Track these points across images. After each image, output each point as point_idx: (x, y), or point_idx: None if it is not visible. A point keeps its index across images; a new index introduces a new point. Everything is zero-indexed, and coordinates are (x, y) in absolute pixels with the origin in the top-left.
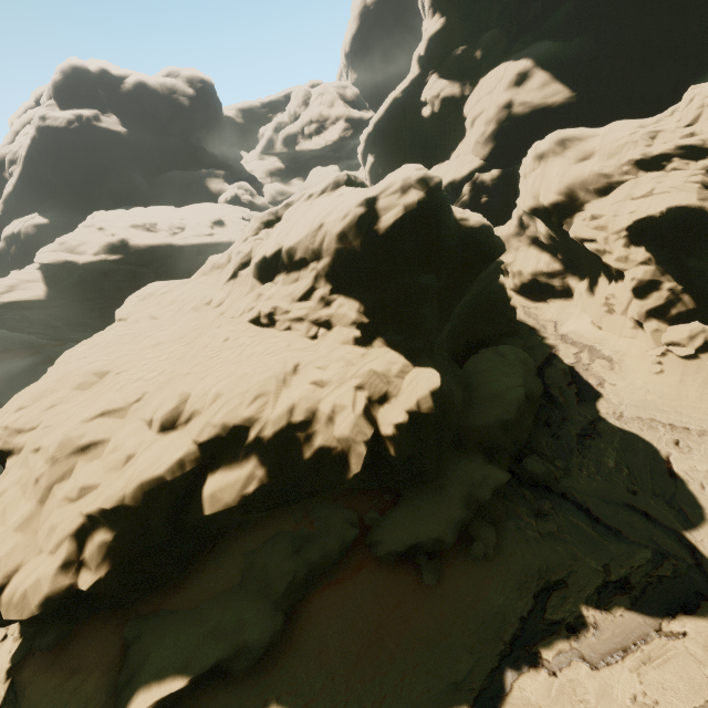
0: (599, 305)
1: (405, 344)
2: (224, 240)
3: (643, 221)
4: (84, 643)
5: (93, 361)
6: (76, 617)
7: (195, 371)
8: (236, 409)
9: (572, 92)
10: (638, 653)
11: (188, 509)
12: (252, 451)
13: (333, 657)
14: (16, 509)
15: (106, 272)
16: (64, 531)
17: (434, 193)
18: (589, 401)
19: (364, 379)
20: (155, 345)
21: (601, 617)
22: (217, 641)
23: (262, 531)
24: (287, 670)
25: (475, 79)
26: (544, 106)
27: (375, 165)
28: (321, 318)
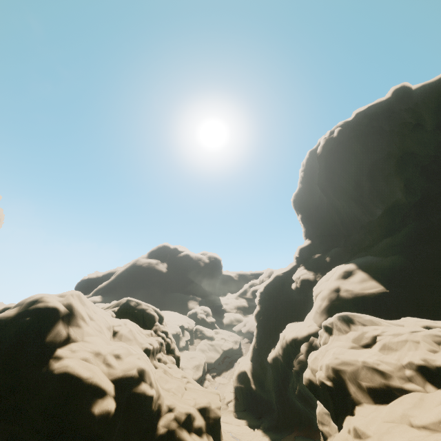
0: None
1: None
2: None
3: None
4: None
5: None
6: None
7: None
8: None
9: (386, 289)
10: None
11: None
12: None
13: None
14: None
15: None
16: None
17: (25, 315)
18: None
19: None
20: None
21: None
22: None
23: None
24: None
25: (325, 272)
26: (363, 295)
27: (260, 312)
28: None
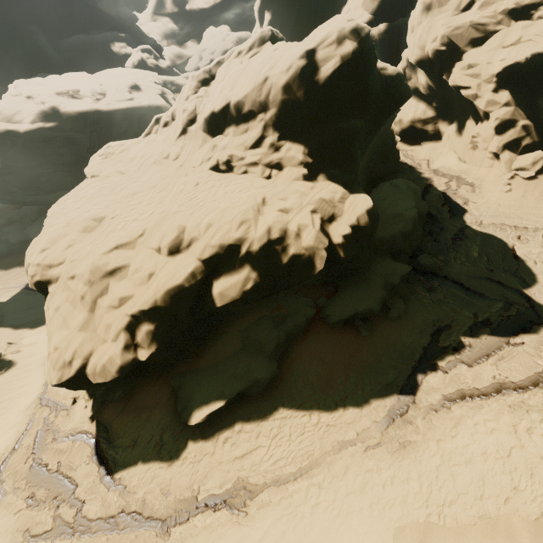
0: (465, 144)
1: (342, 177)
2: (144, 104)
3: (510, 68)
4: (144, 393)
5: (87, 210)
6: (136, 379)
7: (182, 209)
8: (228, 233)
9: None
10: (496, 356)
11: (203, 305)
12: (245, 262)
13: (312, 380)
14: (73, 318)
15: (46, 139)
16: (118, 327)
17: (364, 43)
18: (458, 215)
19: (316, 206)
20: (133, 195)
21: (473, 341)
22: (237, 380)
23: (249, 317)
24: (284, 390)
25: None
26: None
27: (272, 22)
28: (273, 161)
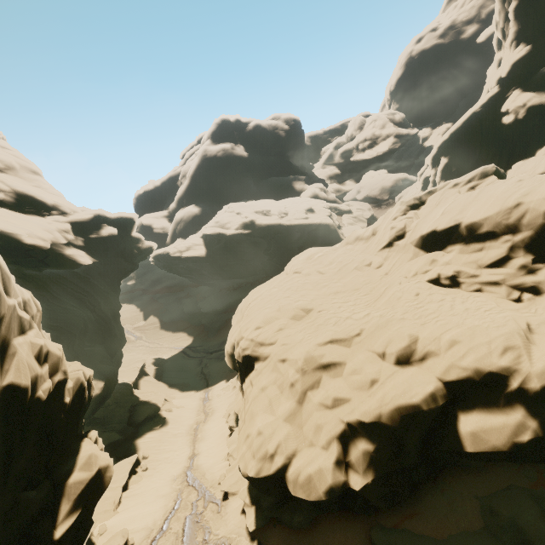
0: None
1: None
2: (316, 222)
3: None
4: (330, 534)
5: (296, 300)
6: (328, 509)
7: (407, 317)
8: (487, 357)
9: None
10: None
11: (439, 440)
12: (515, 400)
13: None
14: (279, 403)
15: (239, 241)
16: (331, 432)
17: None
18: None
19: None
20: (335, 293)
21: None
22: None
23: (490, 478)
24: None
25: None
26: None
27: (448, 165)
28: (524, 283)
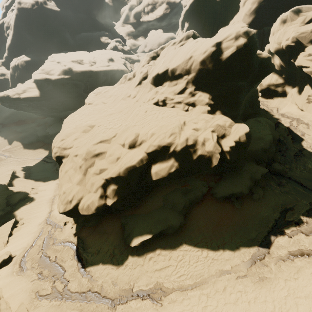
0: (303, 99)
1: (230, 113)
2: (115, 68)
3: None
4: (105, 224)
5: (86, 121)
6: (103, 216)
7: (137, 124)
8: (163, 139)
9: None
10: None
11: (144, 178)
12: (171, 156)
13: (203, 230)
14: (74, 177)
15: (63, 84)
16: (98, 185)
17: (251, 39)
18: (297, 141)
19: (215, 128)
20: (109, 115)
21: (309, 220)
22: (159, 224)
23: (168, 188)
24: (186, 234)
25: None
26: None
27: (188, 28)
28: (190, 101)
